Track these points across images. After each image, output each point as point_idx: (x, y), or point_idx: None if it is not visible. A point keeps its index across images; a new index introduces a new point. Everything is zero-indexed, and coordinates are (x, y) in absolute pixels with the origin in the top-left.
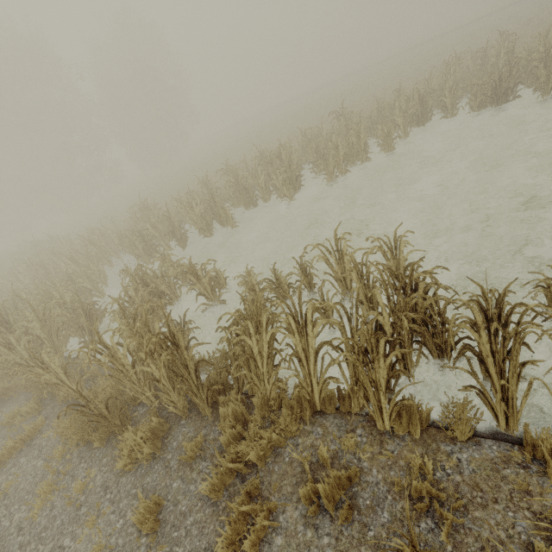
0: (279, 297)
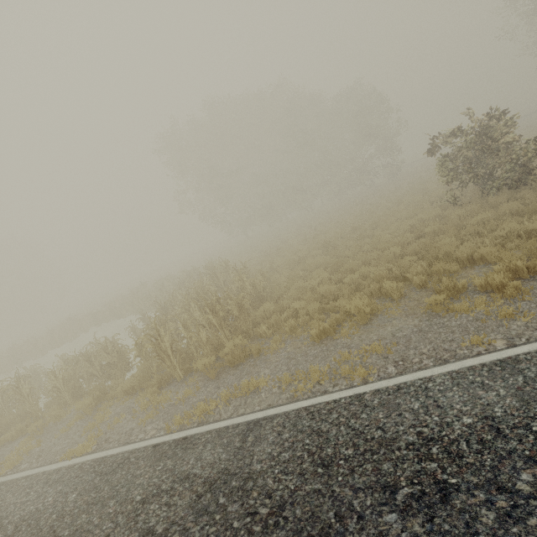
0: None
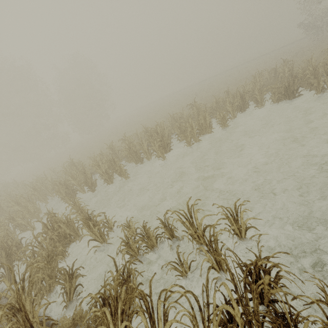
0: (149, 246)
